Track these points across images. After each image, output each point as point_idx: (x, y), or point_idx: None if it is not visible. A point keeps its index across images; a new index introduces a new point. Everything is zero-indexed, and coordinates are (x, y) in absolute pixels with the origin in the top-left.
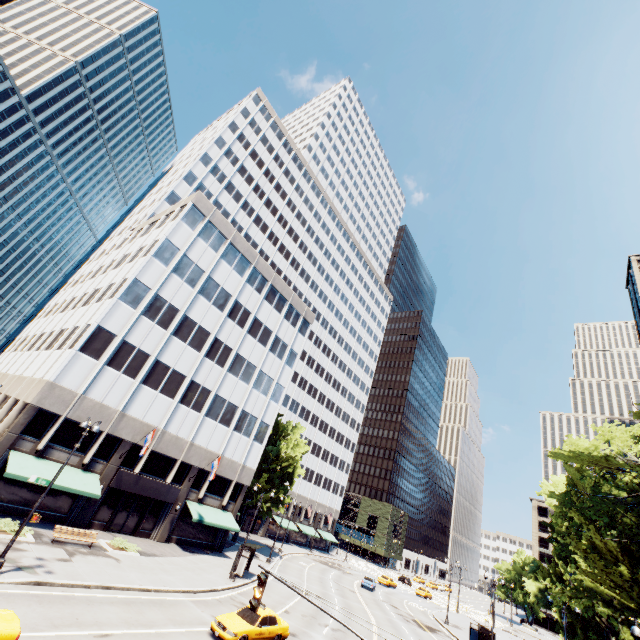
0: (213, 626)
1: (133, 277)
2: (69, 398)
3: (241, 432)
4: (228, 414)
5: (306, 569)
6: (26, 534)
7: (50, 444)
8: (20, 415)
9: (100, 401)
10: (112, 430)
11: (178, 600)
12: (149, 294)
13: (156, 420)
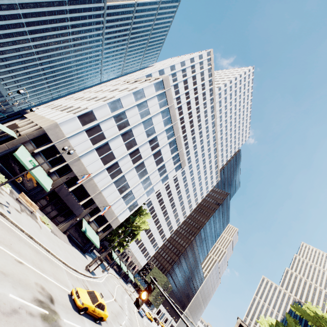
0: (73, 291)
1: (119, 97)
2: (60, 136)
3: (124, 200)
4: (123, 188)
5: (116, 286)
6: (7, 188)
7: (40, 153)
8: (35, 131)
9: (73, 146)
10: (70, 163)
11: (59, 265)
12: (121, 109)
13: (91, 171)
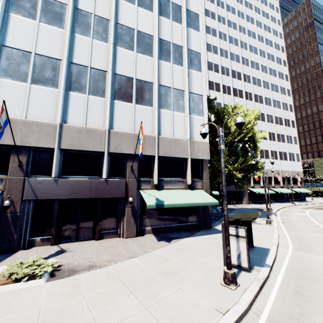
0: None
1: None
2: None
3: (170, 109)
4: (143, 93)
5: (310, 218)
6: None
7: None
8: None
9: None
10: None
11: None
12: None
13: (47, 116)
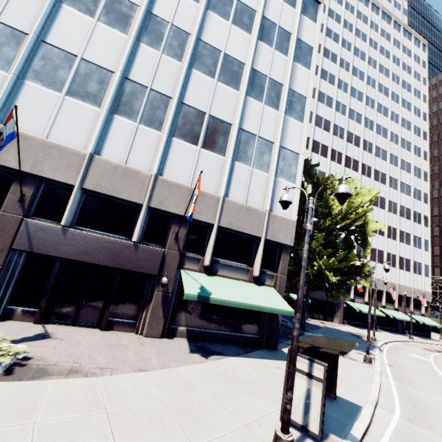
0: None
1: None
2: None
3: (249, 164)
4: (215, 135)
5: (435, 368)
6: None
7: None
8: None
9: None
10: None
11: None
12: None
13: (76, 141)
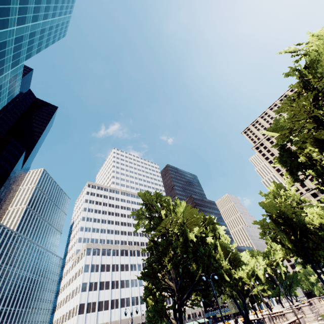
0: None
1: (81, 283)
2: None
3: (135, 305)
4: (127, 302)
5: None
6: None
7: None
8: None
9: None
10: None
11: None
12: (88, 284)
13: (107, 320)
